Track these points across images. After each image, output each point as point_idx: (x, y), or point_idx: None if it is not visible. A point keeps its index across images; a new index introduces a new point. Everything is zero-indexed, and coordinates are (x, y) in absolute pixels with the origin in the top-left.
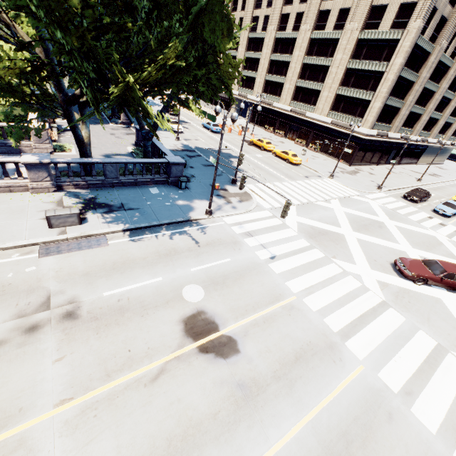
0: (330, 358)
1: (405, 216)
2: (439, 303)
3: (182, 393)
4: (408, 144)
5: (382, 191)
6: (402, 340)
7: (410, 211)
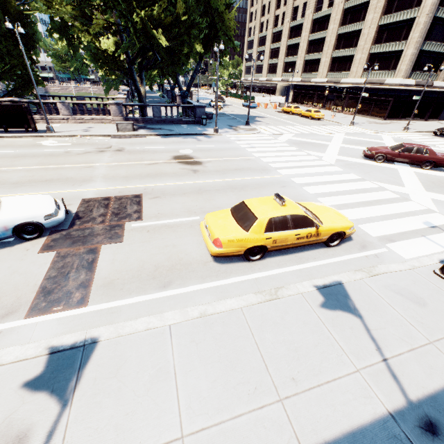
0: (259, 172)
1: (419, 142)
2: (392, 170)
3: (161, 168)
4: None
5: (409, 131)
6: (328, 174)
7: (432, 140)
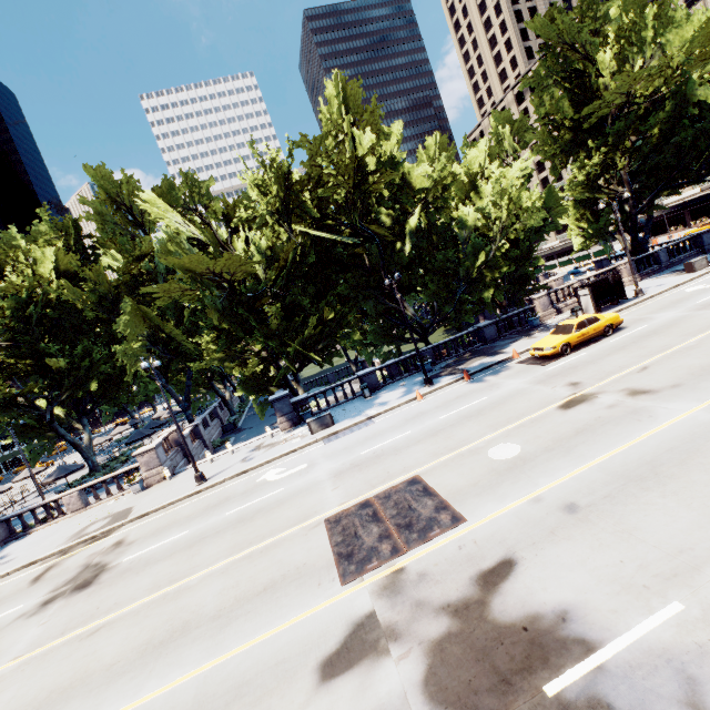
0: None
1: None
2: None
3: None
4: None
5: None
6: None
7: None
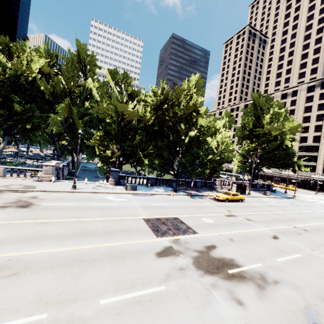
0: None
1: None
2: None
3: None
4: None
5: None
6: None
7: None
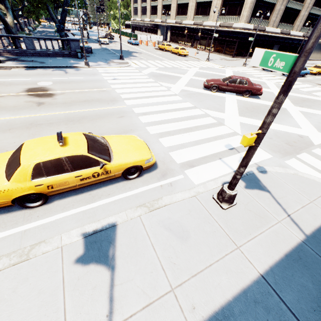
0: (107, 103)
1: (250, 75)
2: (221, 98)
3: (4, 101)
4: (290, 39)
5: (247, 67)
6: (168, 103)
7: (259, 74)
